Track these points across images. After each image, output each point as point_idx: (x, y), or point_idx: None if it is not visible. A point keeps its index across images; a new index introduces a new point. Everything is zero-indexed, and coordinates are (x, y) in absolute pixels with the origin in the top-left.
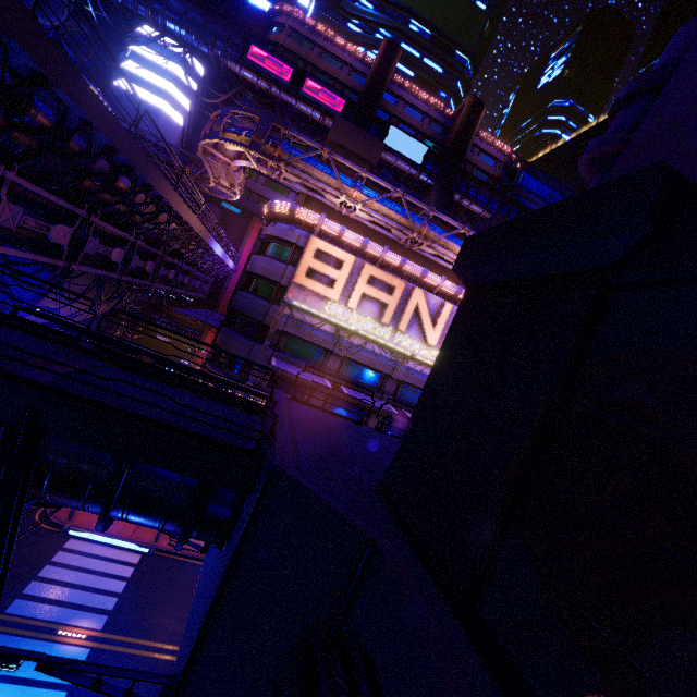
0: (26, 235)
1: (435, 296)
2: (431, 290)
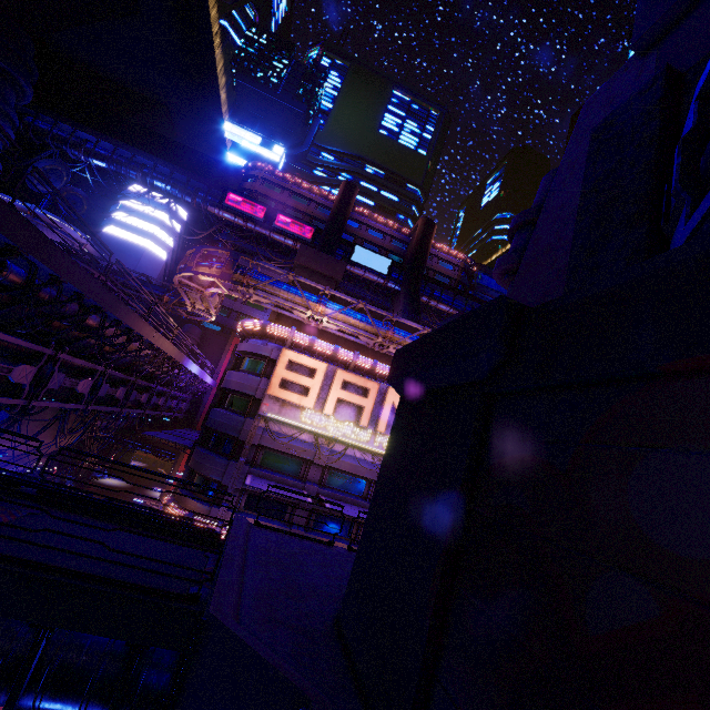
0: None
1: None
2: None
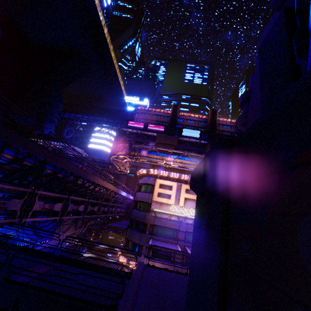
0: (45, 210)
1: None
2: None
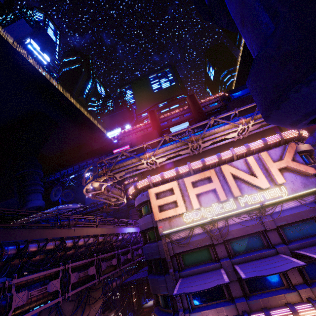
0: None
1: (237, 161)
2: (232, 160)
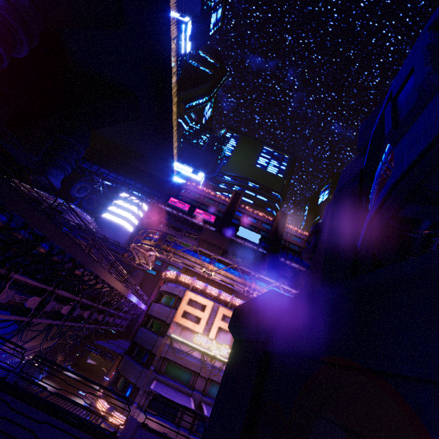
0: (12, 304)
1: None
2: None
